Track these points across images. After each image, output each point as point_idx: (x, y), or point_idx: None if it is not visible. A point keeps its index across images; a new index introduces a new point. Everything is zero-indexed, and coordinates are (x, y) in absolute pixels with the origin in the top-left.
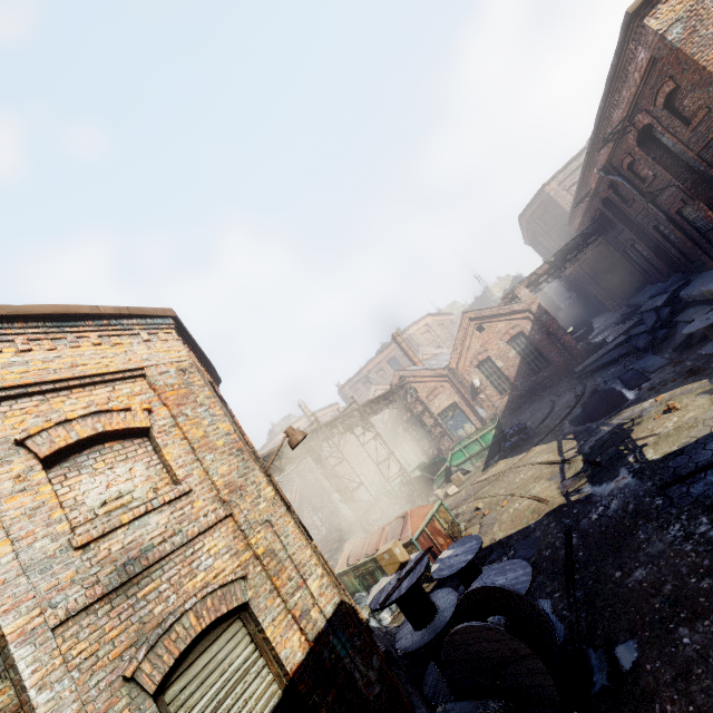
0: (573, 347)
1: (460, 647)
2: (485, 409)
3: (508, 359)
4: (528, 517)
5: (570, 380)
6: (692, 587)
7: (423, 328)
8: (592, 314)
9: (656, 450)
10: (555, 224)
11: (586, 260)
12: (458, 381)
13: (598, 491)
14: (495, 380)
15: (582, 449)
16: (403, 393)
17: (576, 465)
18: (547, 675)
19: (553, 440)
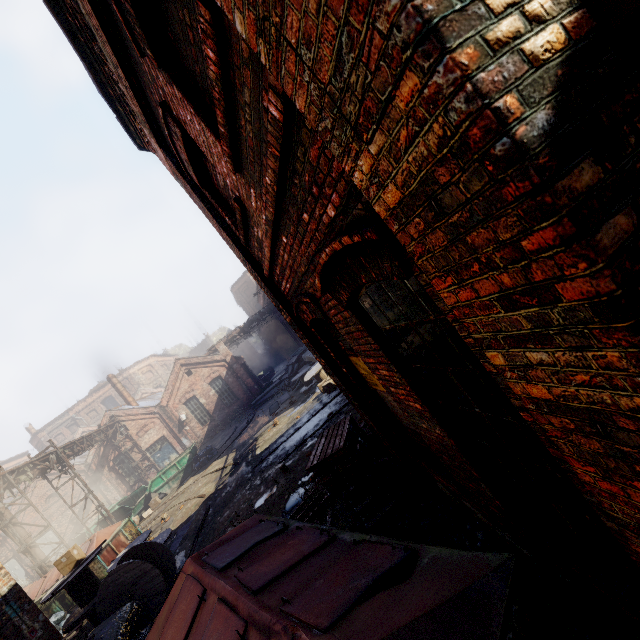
0: (252, 387)
1: (111, 585)
2: (189, 439)
3: (209, 396)
4: (193, 510)
5: (246, 411)
6: (241, 509)
7: (146, 367)
8: (279, 361)
9: (261, 449)
10: (253, 298)
11: (272, 324)
12: (168, 417)
13: (231, 479)
14: (199, 414)
15: (236, 457)
16: (113, 432)
17: (229, 467)
18: (160, 576)
19: (225, 455)
